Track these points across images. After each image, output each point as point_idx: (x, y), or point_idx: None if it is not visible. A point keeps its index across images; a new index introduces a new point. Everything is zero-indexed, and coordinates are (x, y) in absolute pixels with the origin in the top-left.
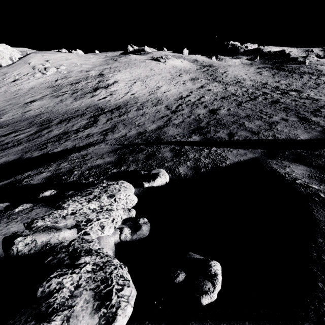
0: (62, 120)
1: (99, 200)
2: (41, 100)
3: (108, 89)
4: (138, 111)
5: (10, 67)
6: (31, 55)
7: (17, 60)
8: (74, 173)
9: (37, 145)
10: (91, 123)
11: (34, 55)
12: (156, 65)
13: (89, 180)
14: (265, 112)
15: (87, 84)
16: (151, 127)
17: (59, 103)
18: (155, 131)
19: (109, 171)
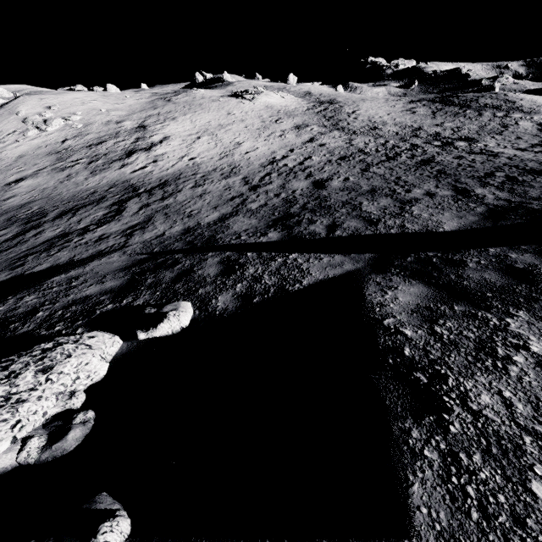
0: (63, 212)
1: (12, 382)
2: (34, 178)
3: (152, 151)
4: (196, 190)
5: None
6: (21, 99)
7: None
8: (36, 317)
9: (9, 260)
10: (111, 214)
11: (26, 99)
12: (238, 106)
13: (53, 329)
14: (403, 182)
15: (115, 145)
16: (209, 218)
17: (65, 182)
18: (213, 225)
19: (99, 309)
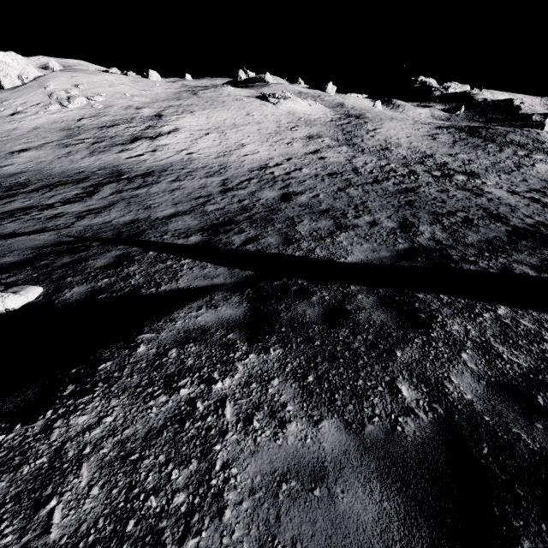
0: (43, 186)
1: None
2: (37, 150)
3: (156, 141)
4: (172, 184)
5: (15, 91)
6: (54, 74)
7: (29, 81)
8: None
9: None
10: (83, 195)
11: (58, 74)
12: (260, 108)
13: None
14: (363, 207)
15: (125, 130)
16: (162, 213)
17: (62, 158)
18: (159, 220)
19: None
